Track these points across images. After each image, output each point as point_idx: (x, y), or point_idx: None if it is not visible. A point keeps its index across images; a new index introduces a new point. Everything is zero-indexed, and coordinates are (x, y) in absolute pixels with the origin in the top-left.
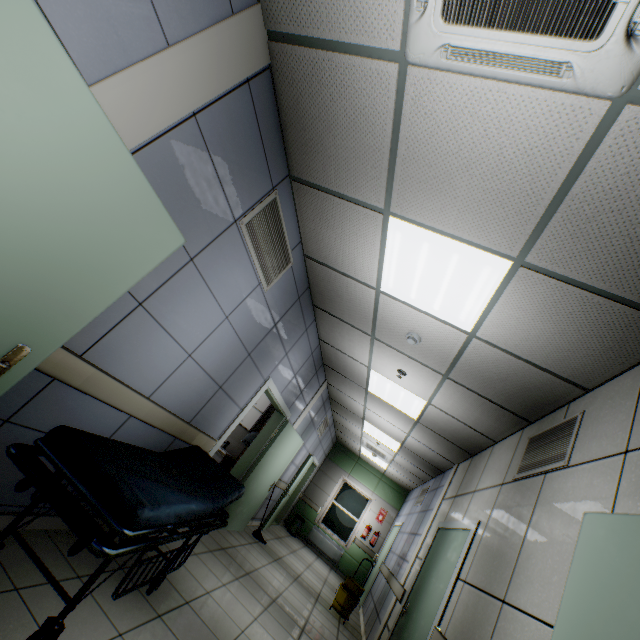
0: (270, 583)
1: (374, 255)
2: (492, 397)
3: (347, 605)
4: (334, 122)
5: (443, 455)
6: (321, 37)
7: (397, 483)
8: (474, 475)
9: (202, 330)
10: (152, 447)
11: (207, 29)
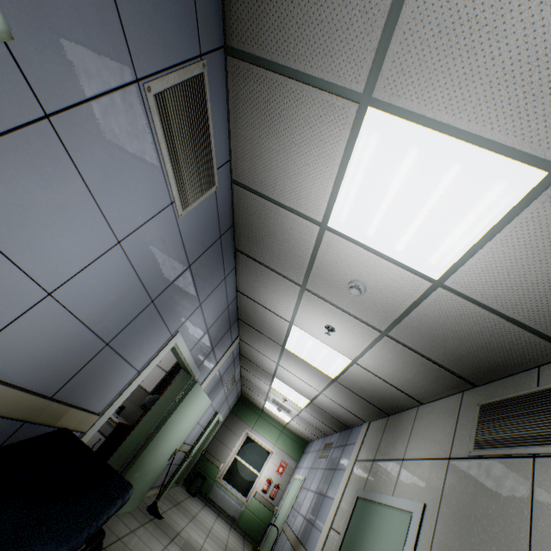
0: None
1: (330, 174)
2: (437, 357)
3: None
4: None
5: (355, 413)
6: None
7: (297, 435)
8: (397, 439)
9: (73, 255)
10: None
11: None
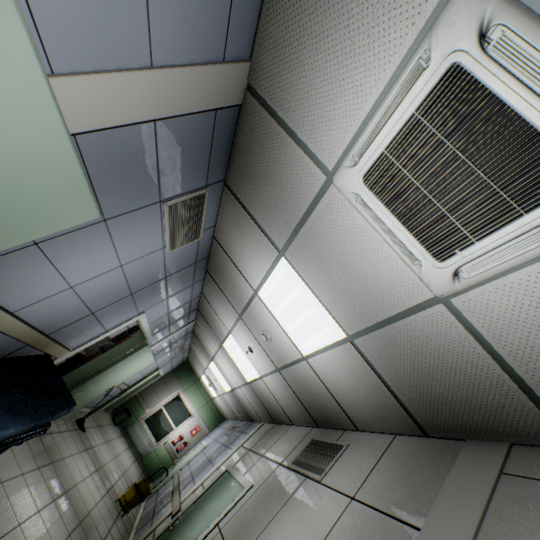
0: (71, 473)
1: (262, 271)
2: (302, 399)
3: (132, 502)
4: (270, 175)
5: (257, 412)
6: (284, 119)
7: (219, 410)
8: (269, 441)
9: (93, 271)
10: (0, 348)
11: (194, 66)
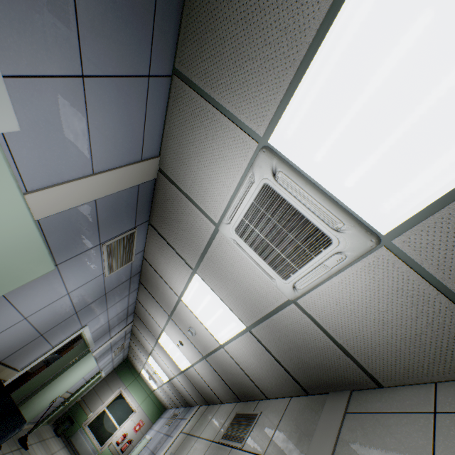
0: None
1: (183, 283)
2: (225, 379)
3: None
4: (180, 221)
5: (193, 397)
6: (185, 191)
7: (160, 400)
8: (204, 422)
9: (44, 302)
10: None
11: (122, 167)
